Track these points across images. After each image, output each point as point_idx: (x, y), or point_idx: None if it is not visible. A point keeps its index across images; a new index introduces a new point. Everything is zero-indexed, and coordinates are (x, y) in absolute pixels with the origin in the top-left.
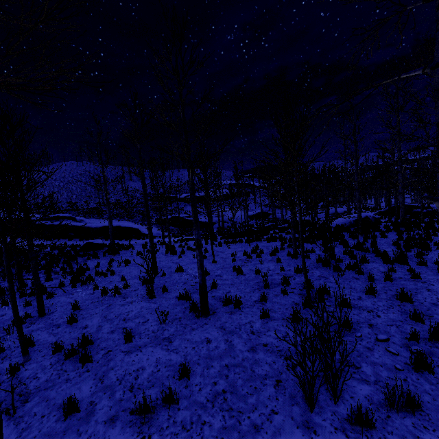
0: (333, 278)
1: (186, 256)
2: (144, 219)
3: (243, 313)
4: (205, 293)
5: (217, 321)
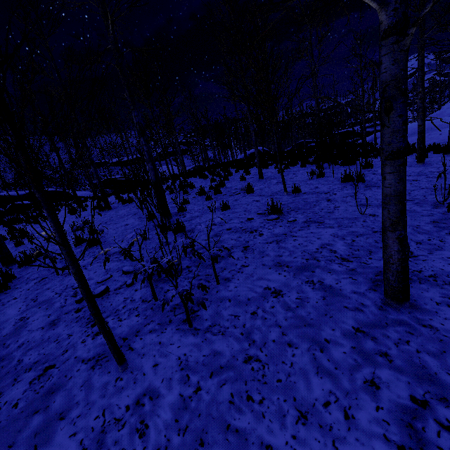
0: (200, 181)
1: (110, 197)
2: (75, 186)
3: (133, 204)
4: (104, 194)
5: (115, 209)
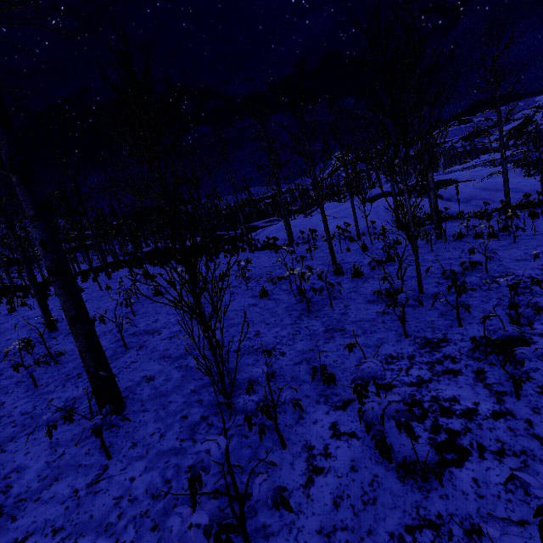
0: None
1: None
2: None
3: None
4: None
5: None
